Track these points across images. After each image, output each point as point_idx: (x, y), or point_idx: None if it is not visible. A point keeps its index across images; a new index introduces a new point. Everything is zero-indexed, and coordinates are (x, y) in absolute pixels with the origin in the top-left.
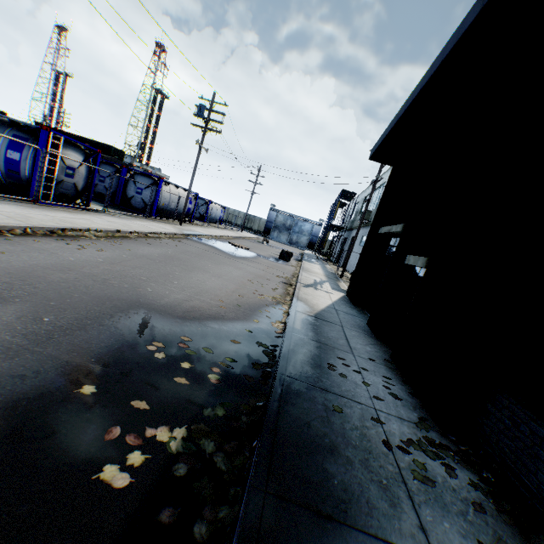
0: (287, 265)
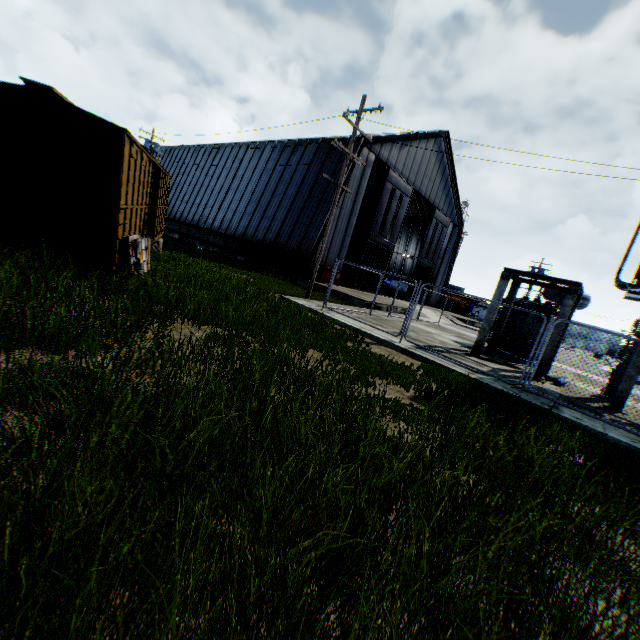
0: (599, 360)
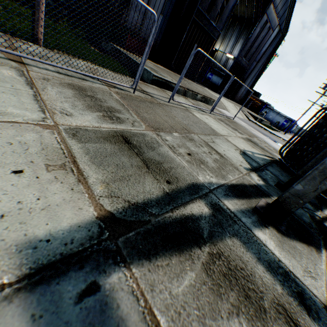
0: None
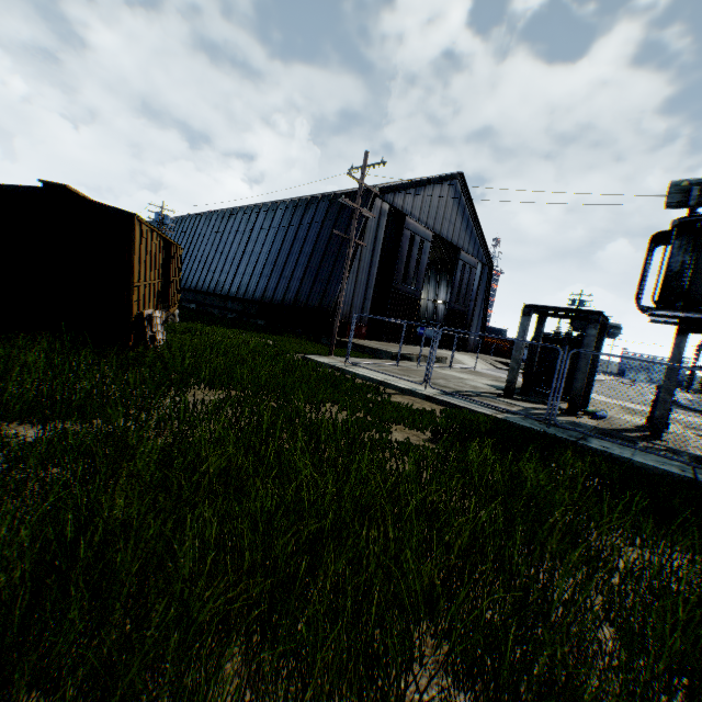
0: None
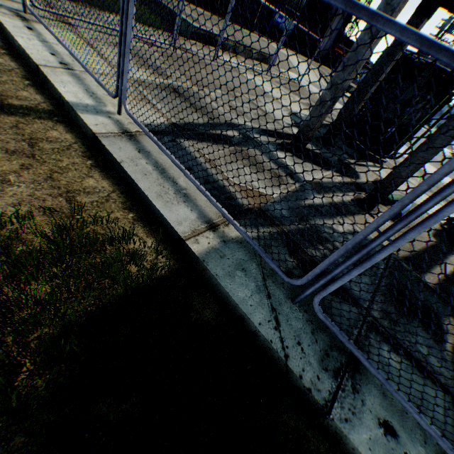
0: None
